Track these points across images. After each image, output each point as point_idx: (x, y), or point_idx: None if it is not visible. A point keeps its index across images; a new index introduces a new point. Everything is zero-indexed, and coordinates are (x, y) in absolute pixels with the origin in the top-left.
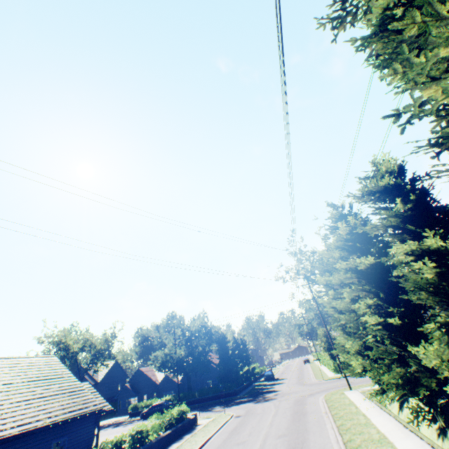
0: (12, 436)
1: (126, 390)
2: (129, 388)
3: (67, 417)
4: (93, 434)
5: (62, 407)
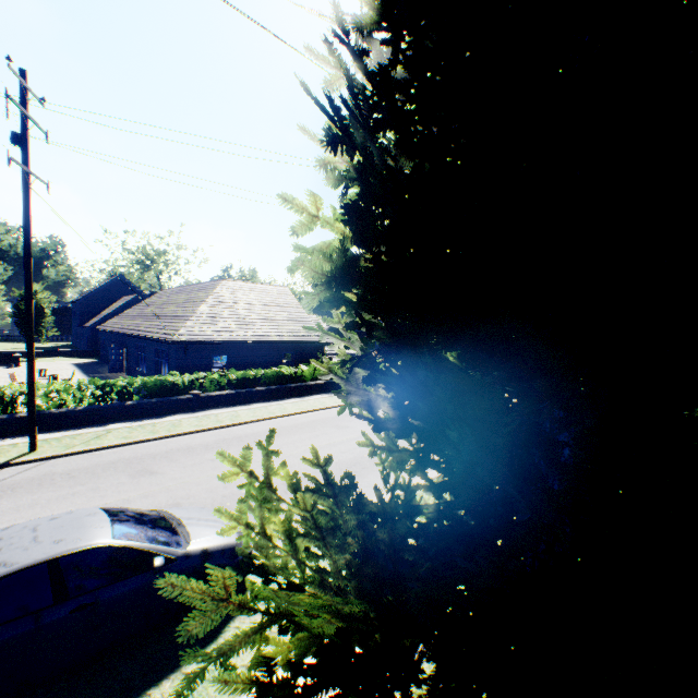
0: (252, 341)
1: None
2: None
3: (292, 340)
4: (317, 357)
5: (288, 331)
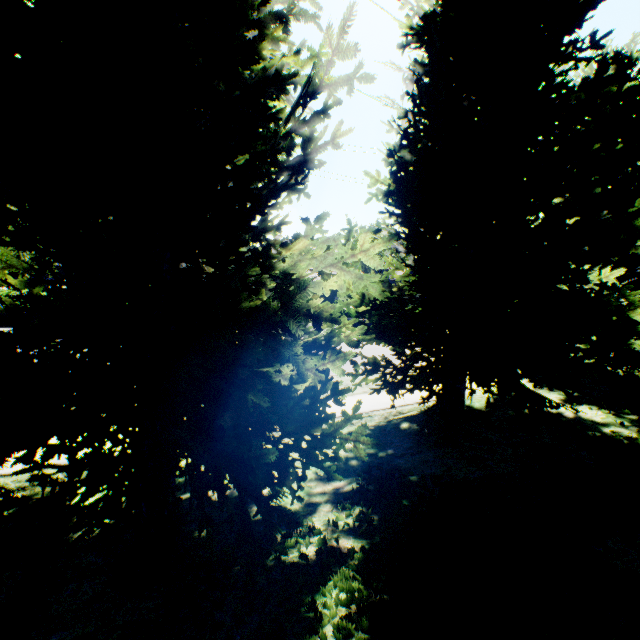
0: None
1: None
2: None
3: None
4: None
5: None
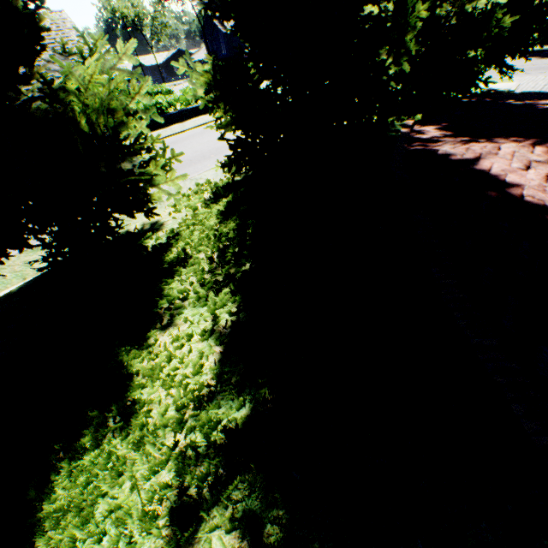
0: None
1: None
2: None
3: None
4: None
5: None
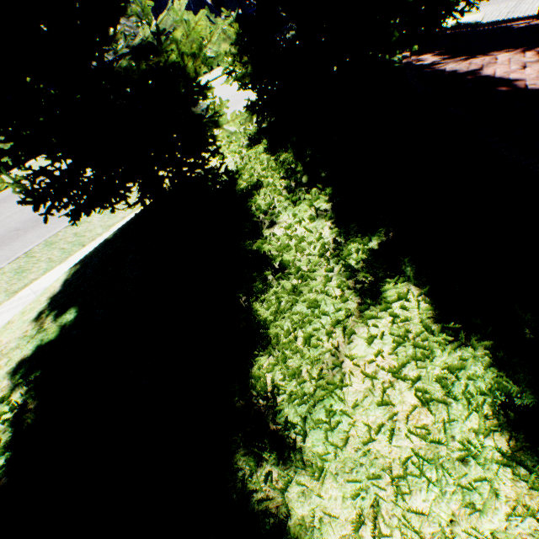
0: None
1: (208, 8)
2: (210, 5)
3: None
4: None
5: None
